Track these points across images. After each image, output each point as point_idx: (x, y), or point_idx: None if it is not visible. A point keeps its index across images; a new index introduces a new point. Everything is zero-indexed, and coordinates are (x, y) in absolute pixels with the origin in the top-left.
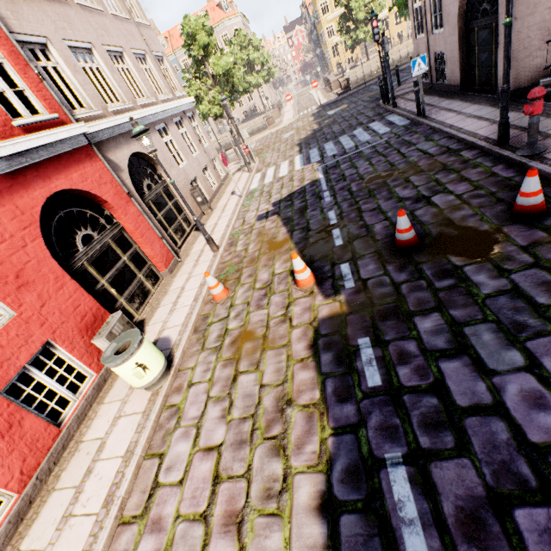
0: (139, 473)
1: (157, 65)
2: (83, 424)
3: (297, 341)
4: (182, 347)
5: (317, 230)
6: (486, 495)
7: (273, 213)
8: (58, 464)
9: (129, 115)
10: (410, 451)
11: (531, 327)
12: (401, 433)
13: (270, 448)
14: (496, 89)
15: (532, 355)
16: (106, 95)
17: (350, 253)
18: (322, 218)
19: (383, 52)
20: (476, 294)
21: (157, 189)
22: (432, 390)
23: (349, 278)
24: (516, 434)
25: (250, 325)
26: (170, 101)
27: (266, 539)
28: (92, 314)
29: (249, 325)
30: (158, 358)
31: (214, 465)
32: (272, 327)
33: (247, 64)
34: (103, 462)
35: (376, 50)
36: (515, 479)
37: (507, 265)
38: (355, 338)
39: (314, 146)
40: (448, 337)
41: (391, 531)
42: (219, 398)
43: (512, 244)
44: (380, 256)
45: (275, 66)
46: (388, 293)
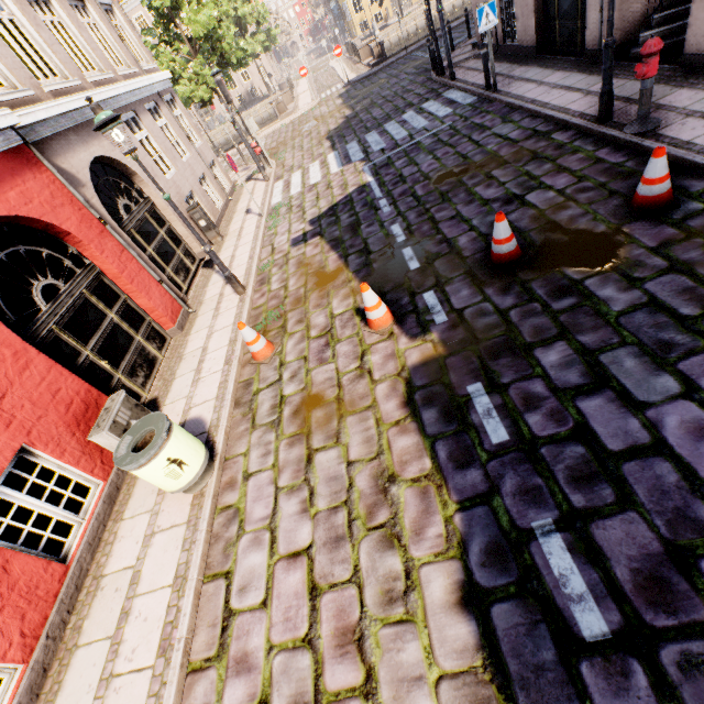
0: (201, 602)
1: (107, 19)
2: (98, 552)
3: (385, 399)
4: (223, 428)
5: (380, 251)
6: (665, 550)
7: (313, 235)
8: (75, 612)
9: (78, 98)
10: (562, 514)
11: (680, 345)
12: (547, 494)
13: (379, 540)
14: (584, 50)
15: (688, 379)
16: (34, 66)
17: (433, 278)
18: (384, 235)
19: (421, 5)
20: (606, 312)
21: (139, 212)
22: (575, 437)
23: (439, 310)
24: (686, 474)
25: (315, 386)
26: (135, 76)
27: (399, 653)
28: (81, 400)
29: (313, 386)
30: (197, 448)
31: (307, 574)
32: (346, 386)
33: (235, 22)
34: (144, 598)
35: (411, 2)
36: (694, 526)
37: (637, 273)
38: (462, 386)
39: (352, 139)
40: (583, 370)
41: (558, 613)
42: (292, 487)
43: (639, 247)
44: (473, 277)
45: (277, 26)
46: (494, 323)
